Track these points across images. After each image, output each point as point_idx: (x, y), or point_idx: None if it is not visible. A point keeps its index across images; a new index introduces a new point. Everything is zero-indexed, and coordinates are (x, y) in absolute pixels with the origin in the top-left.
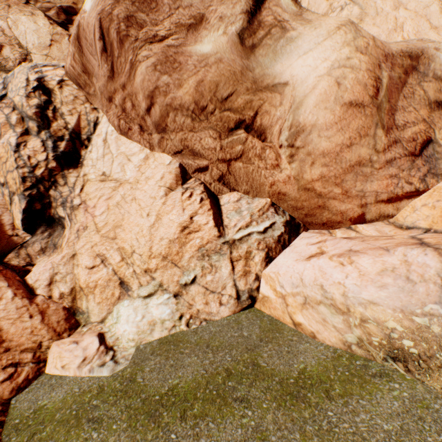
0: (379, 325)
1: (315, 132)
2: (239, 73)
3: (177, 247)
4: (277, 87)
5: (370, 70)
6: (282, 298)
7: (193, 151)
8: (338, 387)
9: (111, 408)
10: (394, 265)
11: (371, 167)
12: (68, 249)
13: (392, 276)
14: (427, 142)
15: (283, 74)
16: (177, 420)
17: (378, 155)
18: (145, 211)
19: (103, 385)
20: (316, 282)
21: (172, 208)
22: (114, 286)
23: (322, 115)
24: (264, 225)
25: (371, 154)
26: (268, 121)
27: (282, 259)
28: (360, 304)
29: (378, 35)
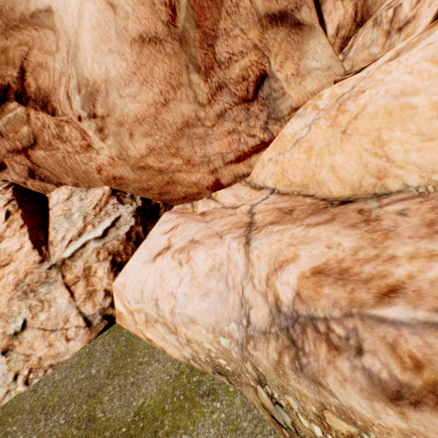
0: (200, 345)
1: (114, 91)
2: None
3: None
4: (41, 17)
5: None
6: (131, 314)
7: None
8: (169, 421)
9: None
10: (222, 260)
11: (203, 126)
12: None
13: (217, 277)
14: (262, 79)
15: None
16: None
17: (205, 110)
18: None
19: None
20: (153, 295)
21: None
22: None
23: (111, 63)
24: (103, 226)
25: (197, 109)
26: (49, 81)
27: (134, 261)
28: (183, 324)
29: None
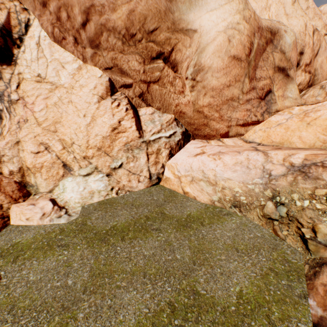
0: (231, 190)
1: (210, 73)
2: (164, 13)
3: (109, 142)
4: (189, 32)
5: (249, 36)
6: (178, 178)
7: (121, 70)
8: (207, 221)
9: (73, 239)
10: (242, 160)
11: (238, 102)
12: (11, 137)
13: (240, 166)
14: (269, 92)
15: (194, 23)
16: (120, 241)
17: (243, 95)
18: (82, 113)
19: (63, 228)
20: (200, 169)
21: (104, 113)
22: (58, 168)
23: (216, 61)
24: (169, 133)
25: (240, 94)
26: (180, 58)
27: (179, 155)
28: (222, 180)
29: (255, 9)
